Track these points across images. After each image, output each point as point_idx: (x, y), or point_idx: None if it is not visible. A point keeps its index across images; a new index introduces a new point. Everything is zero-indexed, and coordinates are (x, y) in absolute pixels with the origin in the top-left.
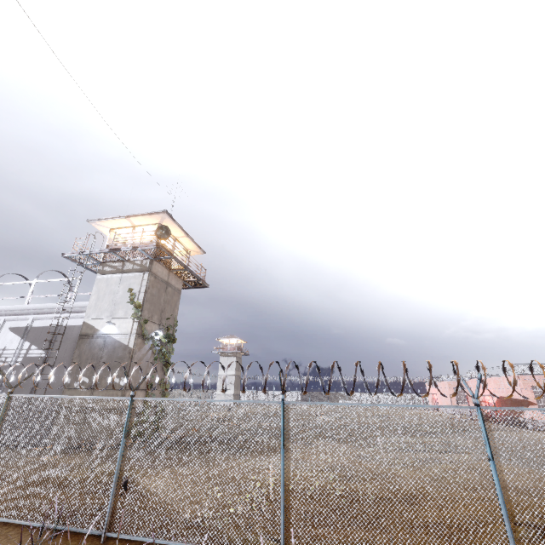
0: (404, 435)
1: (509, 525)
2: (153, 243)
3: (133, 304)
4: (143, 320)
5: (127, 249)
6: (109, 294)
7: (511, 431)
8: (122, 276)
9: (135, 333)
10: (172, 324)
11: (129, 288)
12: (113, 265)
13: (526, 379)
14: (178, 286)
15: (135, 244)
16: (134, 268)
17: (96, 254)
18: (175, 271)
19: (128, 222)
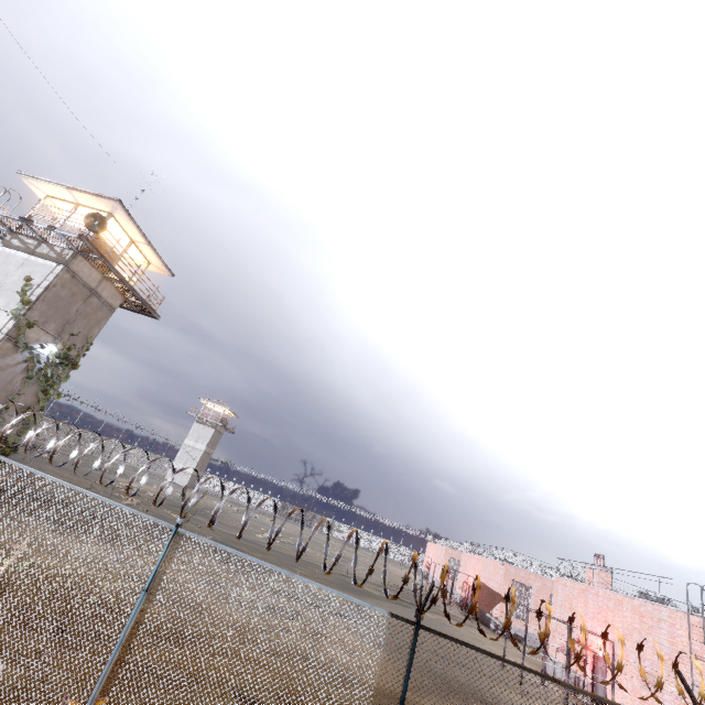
0: (326, 584)
1: (107, 669)
2: (89, 234)
3: (22, 297)
4: (26, 322)
5: (40, 226)
6: (0, 273)
7: (464, 623)
8: (28, 258)
9: (5, 333)
10: (81, 344)
11: (26, 275)
12: (26, 240)
13: (510, 570)
14: (113, 302)
15: (67, 226)
16: (50, 255)
17: (3, 217)
18: (112, 280)
19: (70, 195)
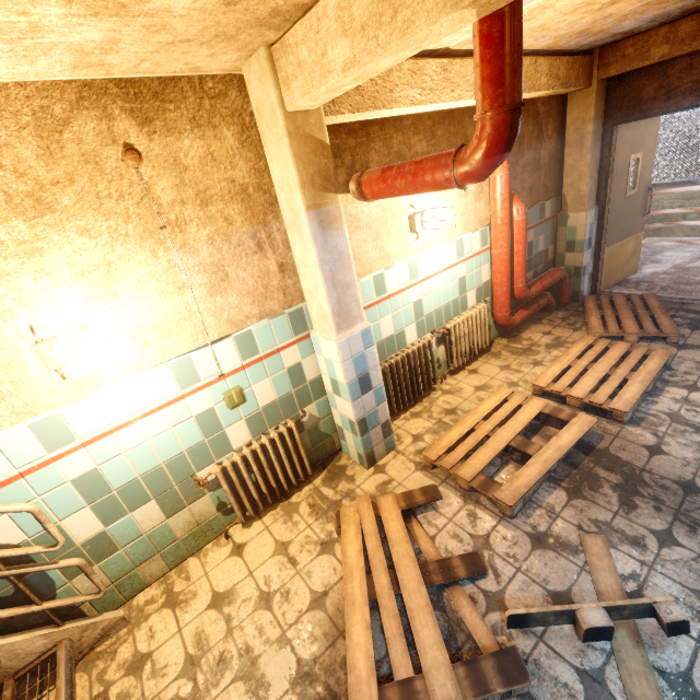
0: None
1: None
2: None
3: None
4: None
5: None
6: None
7: None
8: None
9: None
10: None
11: None
12: None
13: None
14: None
15: None
16: None
17: None
18: None
19: None
